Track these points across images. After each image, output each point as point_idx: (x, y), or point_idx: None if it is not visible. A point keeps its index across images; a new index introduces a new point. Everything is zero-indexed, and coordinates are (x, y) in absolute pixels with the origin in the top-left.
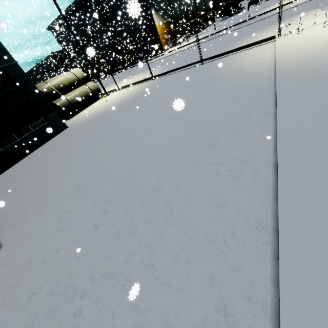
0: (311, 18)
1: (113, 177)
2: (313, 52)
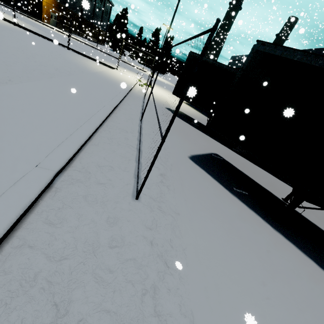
0: (135, 75)
1: None
2: (117, 77)
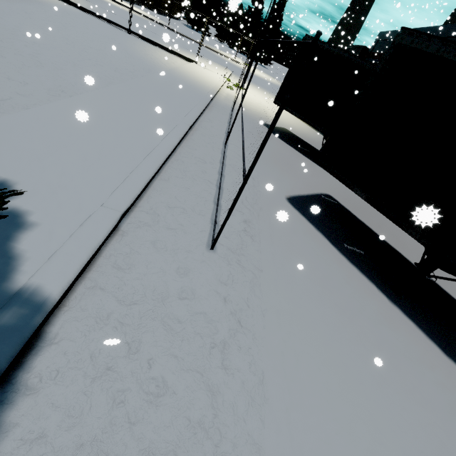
0: (222, 71)
1: None
2: (196, 77)
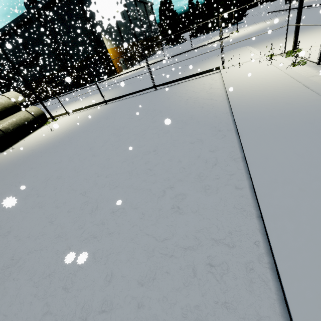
0: (246, 54)
1: (41, 270)
2: (259, 87)
